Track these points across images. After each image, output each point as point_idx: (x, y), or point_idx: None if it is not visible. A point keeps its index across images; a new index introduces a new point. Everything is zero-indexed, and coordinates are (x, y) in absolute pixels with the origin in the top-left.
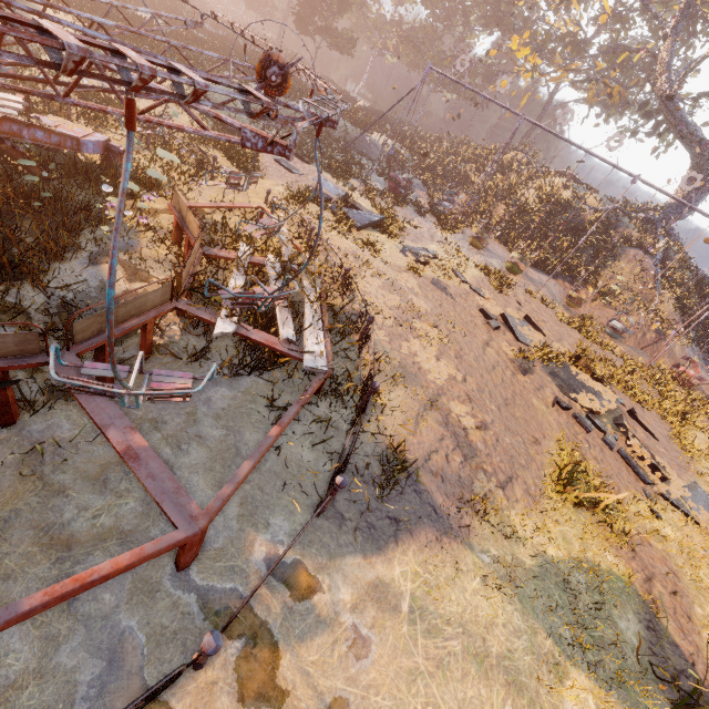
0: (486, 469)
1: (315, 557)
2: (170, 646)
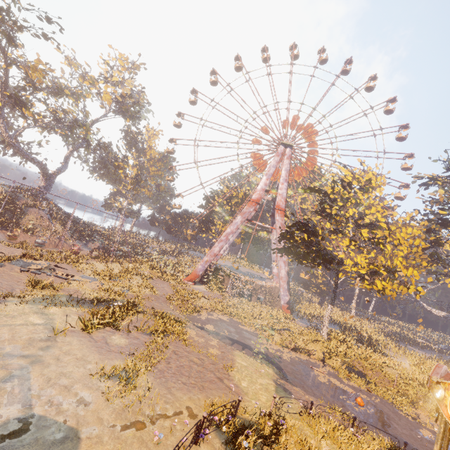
0: (2, 290)
1: None
2: None
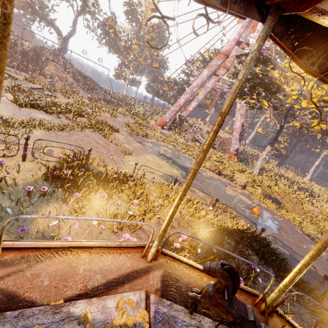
0: None
1: None
2: None
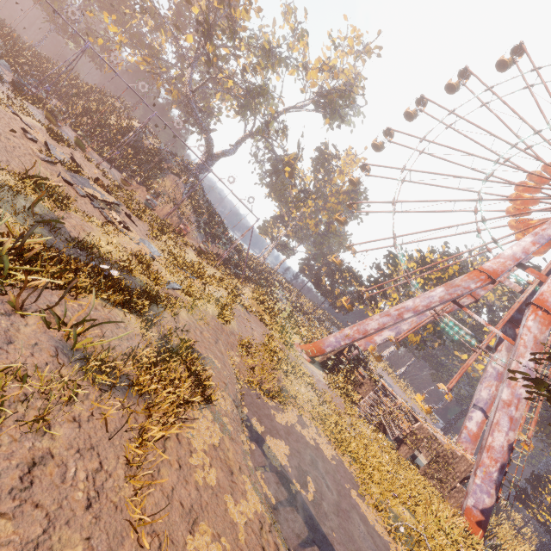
0: None
1: None
2: None
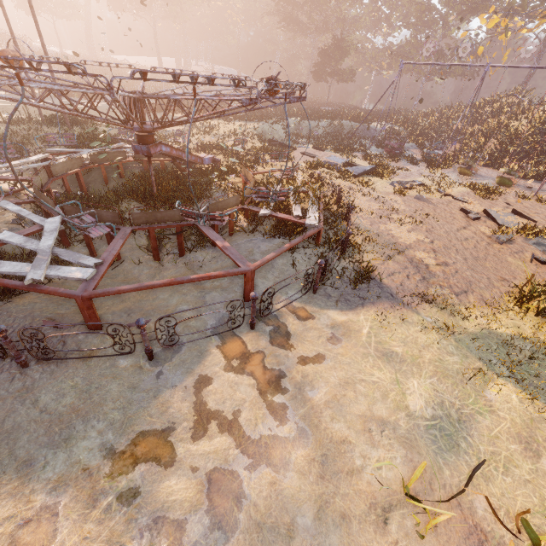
0: (442, 284)
1: (311, 307)
2: (241, 321)
